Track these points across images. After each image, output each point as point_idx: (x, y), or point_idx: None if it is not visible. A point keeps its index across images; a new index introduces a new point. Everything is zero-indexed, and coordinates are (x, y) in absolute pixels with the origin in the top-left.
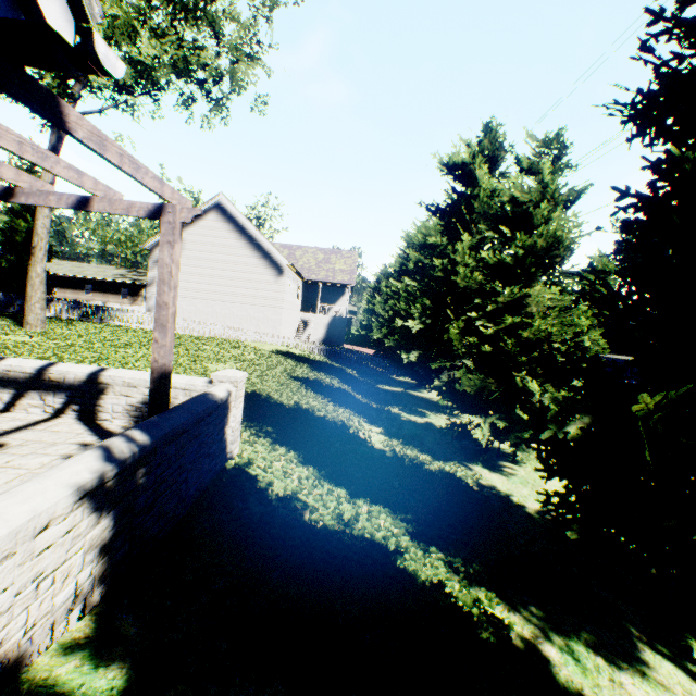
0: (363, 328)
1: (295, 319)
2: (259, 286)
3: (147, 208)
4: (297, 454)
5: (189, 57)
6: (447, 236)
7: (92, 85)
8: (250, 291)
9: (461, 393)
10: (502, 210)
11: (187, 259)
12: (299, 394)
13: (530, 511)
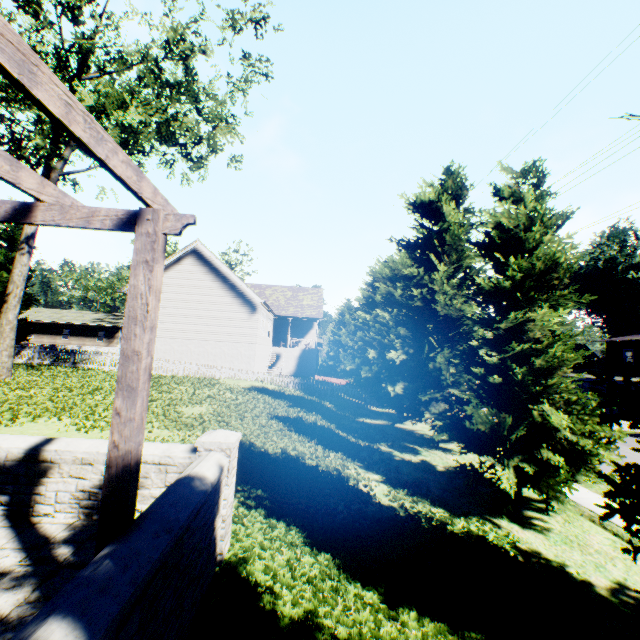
0: (331, 359)
1: (267, 353)
2: (233, 323)
3: (115, 216)
4: (299, 530)
5: (172, 125)
6: (419, 268)
7: None
8: (224, 329)
9: (473, 431)
10: (489, 236)
11: (163, 301)
12: (284, 437)
13: (602, 592)
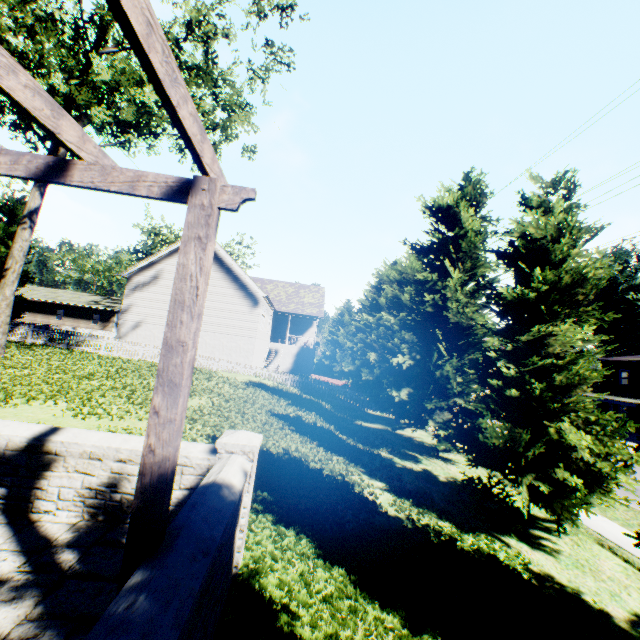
0: (327, 358)
1: (265, 348)
2: (234, 316)
3: (164, 182)
4: (310, 540)
5: None
6: (431, 273)
7: (93, 122)
8: (224, 321)
9: (486, 444)
10: (514, 245)
11: (164, 287)
12: (285, 437)
13: (622, 625)
